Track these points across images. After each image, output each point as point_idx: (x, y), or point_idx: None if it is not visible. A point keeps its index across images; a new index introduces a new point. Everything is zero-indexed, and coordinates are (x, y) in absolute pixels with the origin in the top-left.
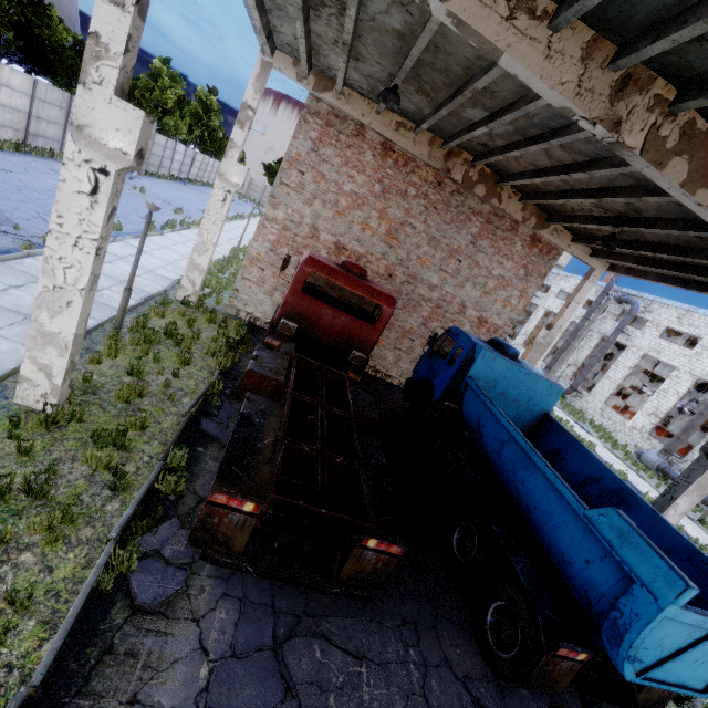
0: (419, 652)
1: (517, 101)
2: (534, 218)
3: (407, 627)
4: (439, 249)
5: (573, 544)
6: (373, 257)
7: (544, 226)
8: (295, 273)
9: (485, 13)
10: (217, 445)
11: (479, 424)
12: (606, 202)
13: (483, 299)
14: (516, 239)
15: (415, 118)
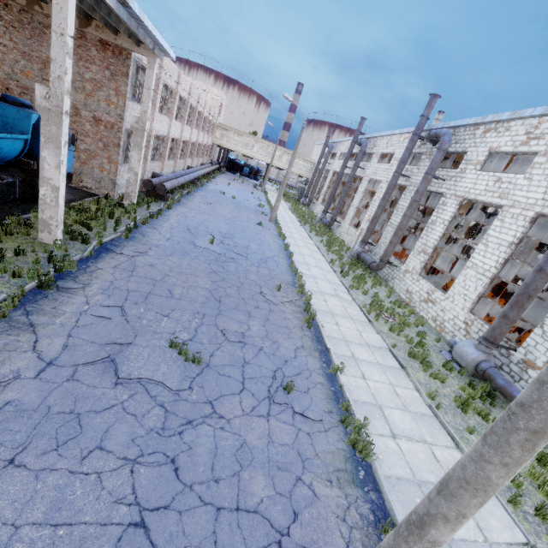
0: None
1: None
2: (76, 18)
3: None
4: (34, 62)
5: None
6: None
7: (87, 24)
8: None
9: None
10: None
11: None
12: None
13: (89, 101)
14: (89, 45)
15: None
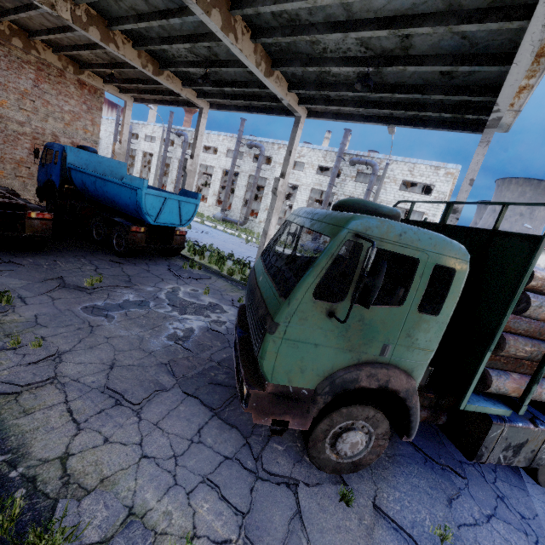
0: (86, 259)
1: None
2: (71, 66)
3: (78, 256)
4: (10, 92)
5: (126, 197)
6: None
7: (81, 72)
8: None
9: None
10: None
11: (84, 183)
12: (99, 54)
13: (68, 129)
14: (68, 83)
15: None
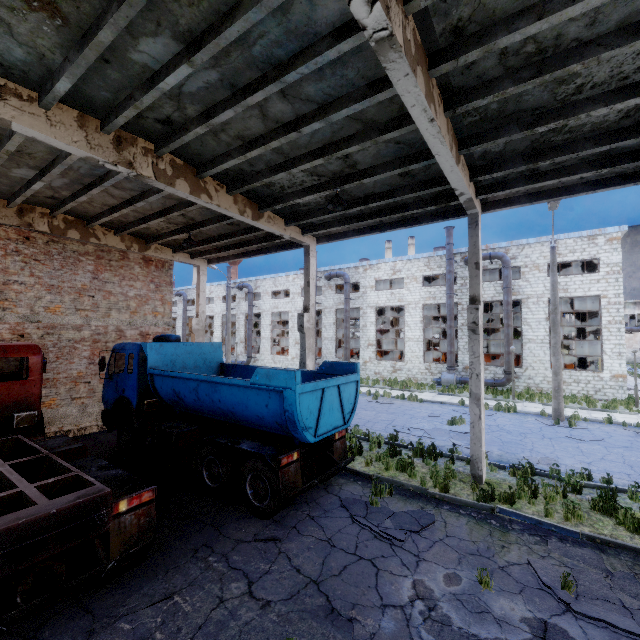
0: (216, 553)
1: (55, 159)
2: (136, 244)
3: (200, 551)
4: (65, 293)
5: (258, 405)
6: None
7: (147, 248)
8: None
9: None
10: None
11: (176, 393)
12: (173, 219)
13: (135, 318)
14: (132, 264)
15: None
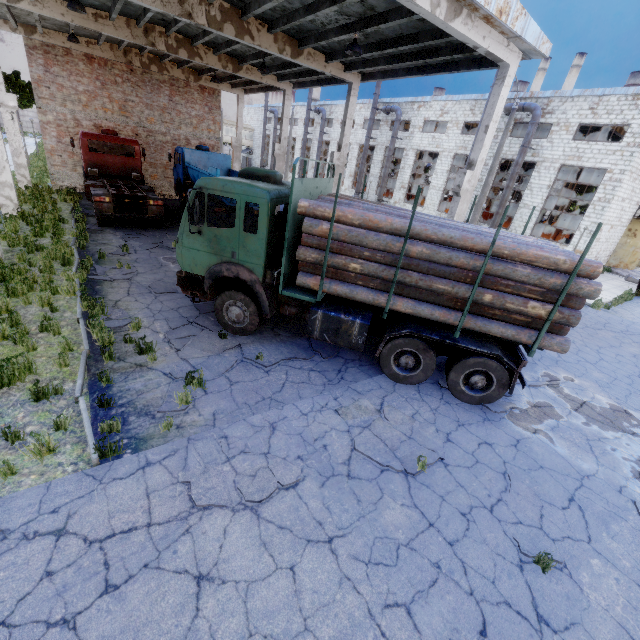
0: None
1: None
2: (192, 76)
3: None
4: (155, 110)
5: None
6: (121, 127)
7: (199, 79)
8: (81, 143)
9: (88, 22)
10: (91, 217)
11: (194, 178)
12: None
13: (196, 132)
14: (192, 91)
15: (94, 38)
